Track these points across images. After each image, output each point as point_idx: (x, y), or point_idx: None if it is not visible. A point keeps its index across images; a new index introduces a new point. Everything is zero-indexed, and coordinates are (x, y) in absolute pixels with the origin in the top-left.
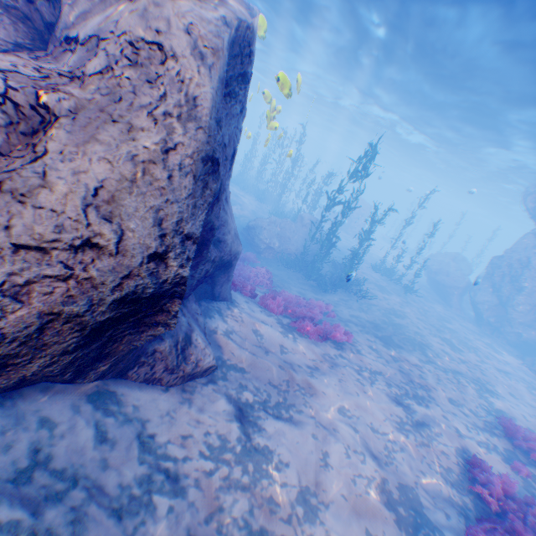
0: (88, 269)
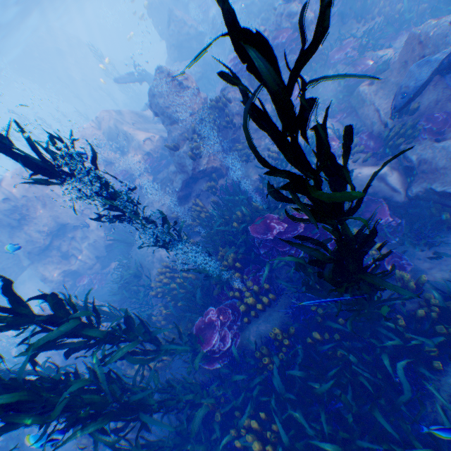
0: None
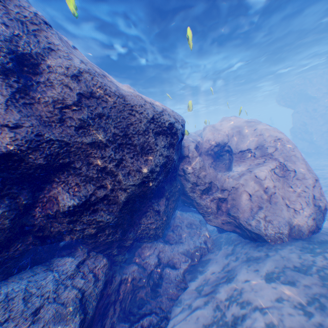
0: (318, 184)
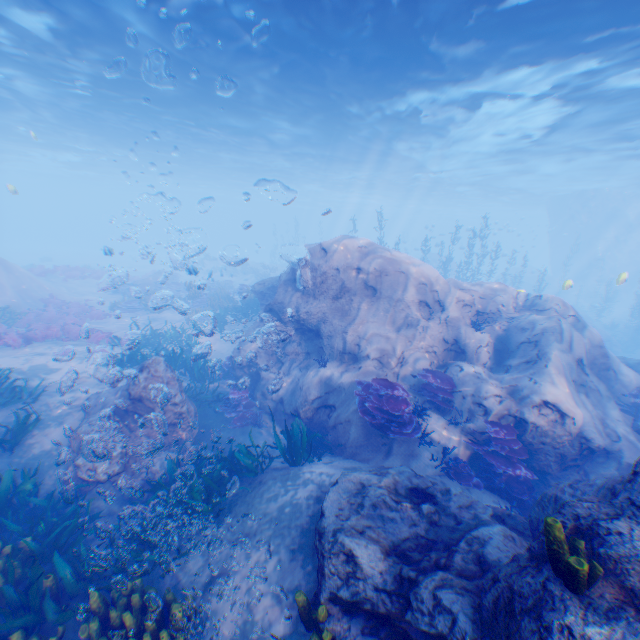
0: None
